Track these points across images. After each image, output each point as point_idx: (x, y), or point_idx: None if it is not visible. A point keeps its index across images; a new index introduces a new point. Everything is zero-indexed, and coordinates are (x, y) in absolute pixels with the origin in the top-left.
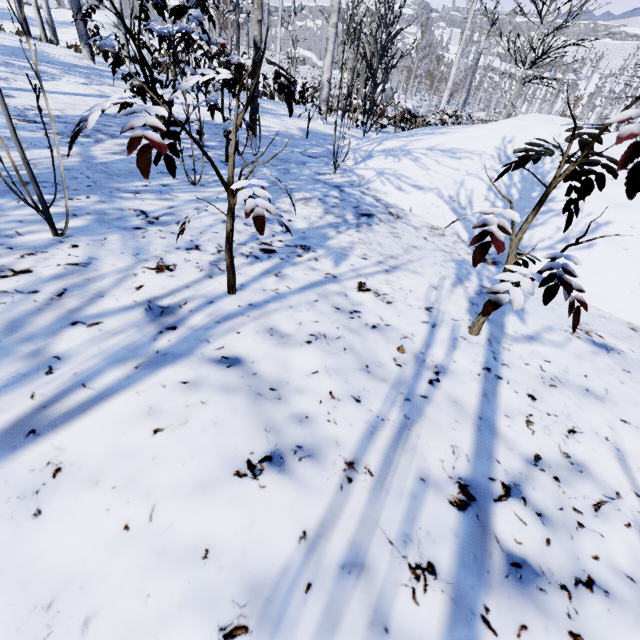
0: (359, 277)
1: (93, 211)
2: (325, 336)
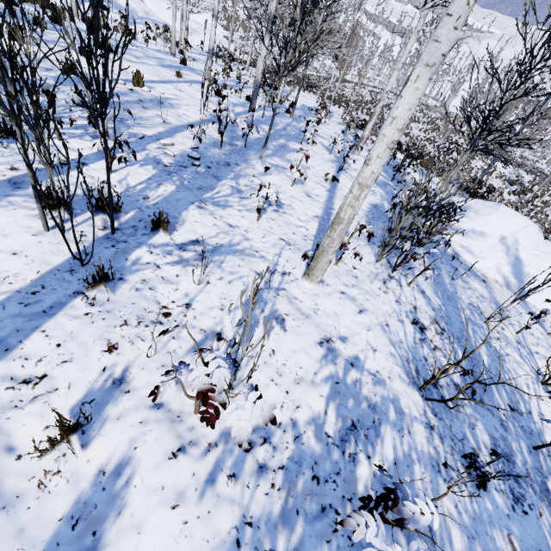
0: (520, 320)
1: (469, 308)
2: (537, 343)
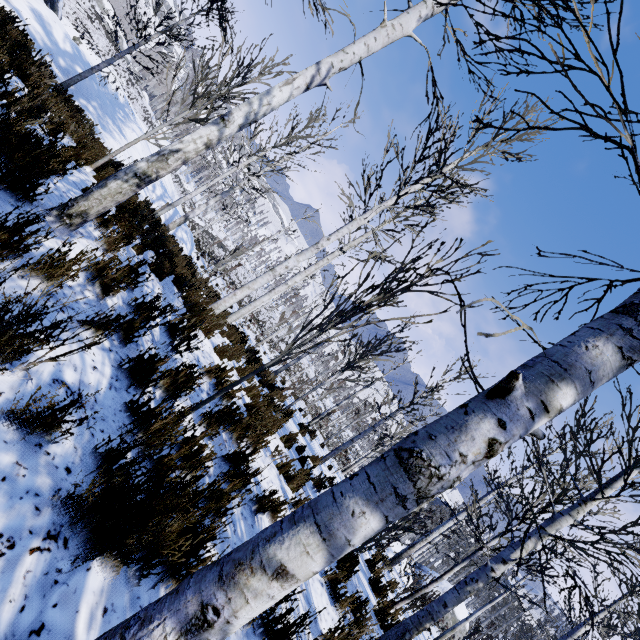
0: None
1: None
2: None
